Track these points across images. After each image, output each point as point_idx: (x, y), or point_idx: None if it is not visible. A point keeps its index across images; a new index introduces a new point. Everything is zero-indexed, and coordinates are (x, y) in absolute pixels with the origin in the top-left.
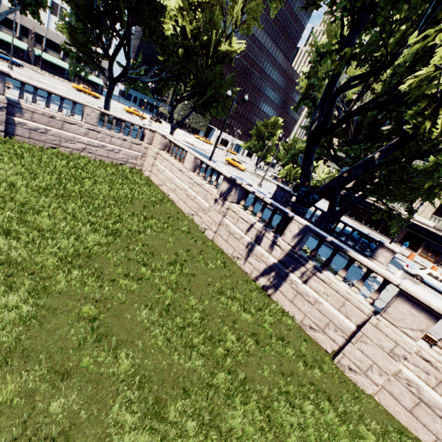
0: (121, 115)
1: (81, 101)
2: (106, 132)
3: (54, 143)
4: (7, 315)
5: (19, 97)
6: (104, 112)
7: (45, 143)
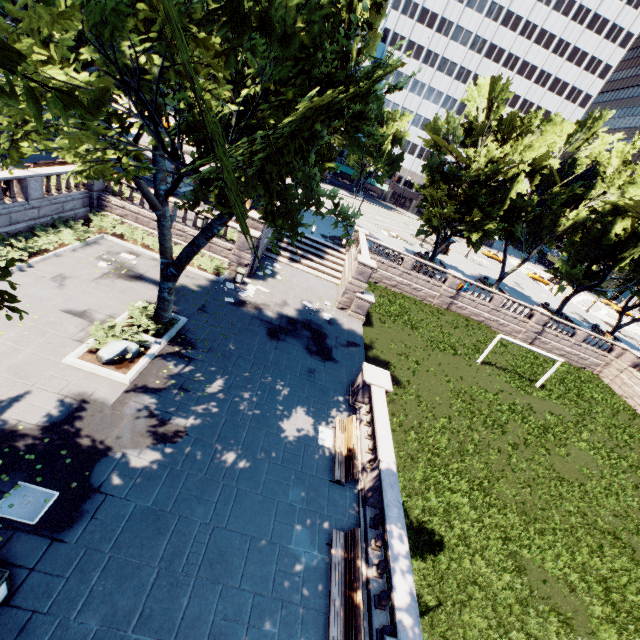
0: (540, 293)
1: (513, 283)
2: (583, 345)
3: (547, 350)
4: (635, 464)
5: (544, 325)
6: (590, 334)
7: (543, 349)
